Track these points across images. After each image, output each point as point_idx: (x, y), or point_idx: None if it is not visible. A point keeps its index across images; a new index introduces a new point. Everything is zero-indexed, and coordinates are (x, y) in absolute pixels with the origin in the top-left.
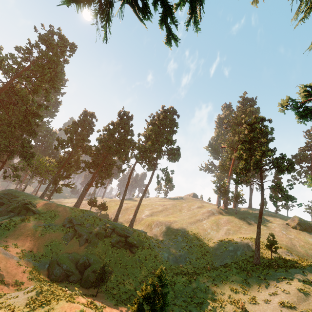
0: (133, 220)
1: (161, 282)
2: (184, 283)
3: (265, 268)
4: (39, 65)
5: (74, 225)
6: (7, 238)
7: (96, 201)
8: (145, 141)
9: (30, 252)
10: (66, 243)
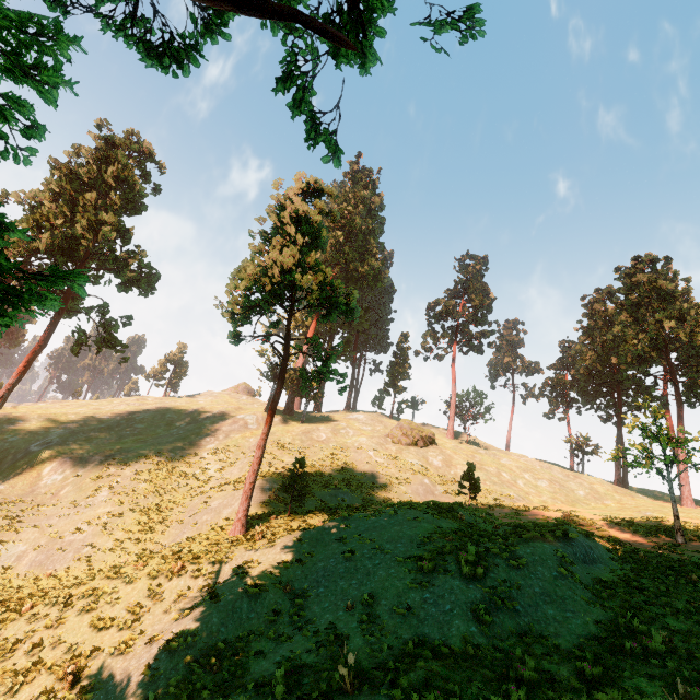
0: None
1: None
2: None
3: (237, 543)
4: None
5: None
6: None
7: None
8: None
9: None
10: None
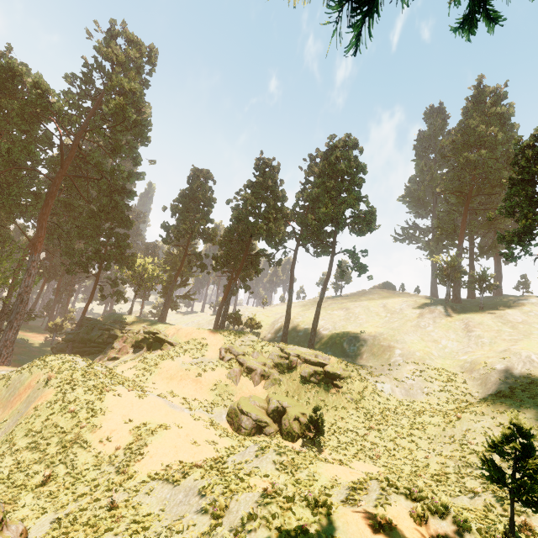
0: (313, 338)
1: (523, 432)
2: (441, 426)
3: None
4: (115, 103)
5: (235, 357)
6: (155, 384)
7: (239, 316)
8: (303, 206)
9: (195, 400)
10: (235, 383)
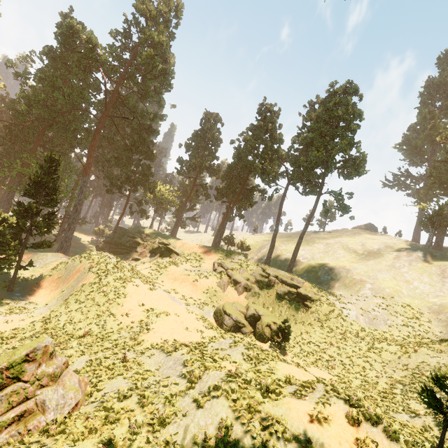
0: (292, 264)
1: None
2: (397, 354)
3: None
4: (146, 54)
5: (225, 270)
6: (163, 282)
7: (233, 239)
8: (298, 148)
9: (191, 298)
10: (223, 290)
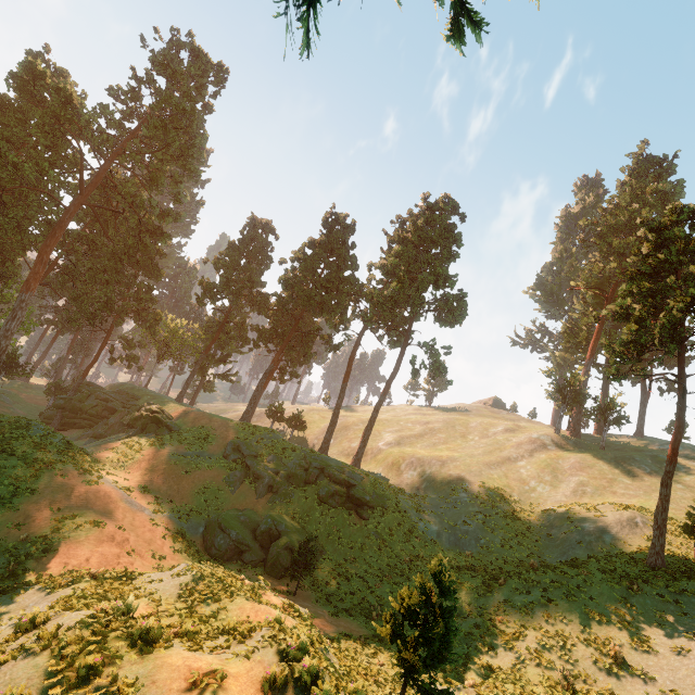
0: (361, 451)
1: (441, 587)
2: (476, 591)
3: (679, 578)
4: (157, 124)
5: (244, 457)
6: (129, 474)
7: (282, 410)
8: (382, 280)
9: (170, 502)
10: (232, 490)
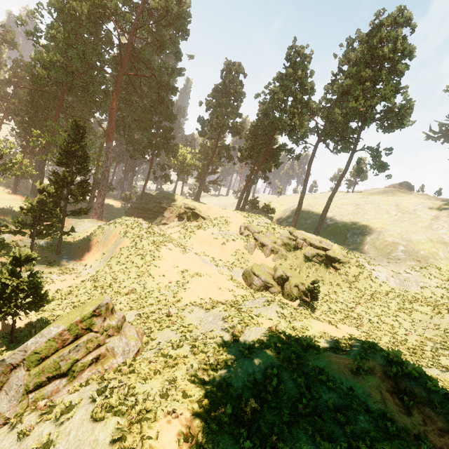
0: (320, 227)
1: None
2: (429, 314)
3: None
4: None
5: (252, 233)
6: (193, 245)
7: (257, 202)
8: (331, 99)
9: (220, 260)
10: (250, 253)
